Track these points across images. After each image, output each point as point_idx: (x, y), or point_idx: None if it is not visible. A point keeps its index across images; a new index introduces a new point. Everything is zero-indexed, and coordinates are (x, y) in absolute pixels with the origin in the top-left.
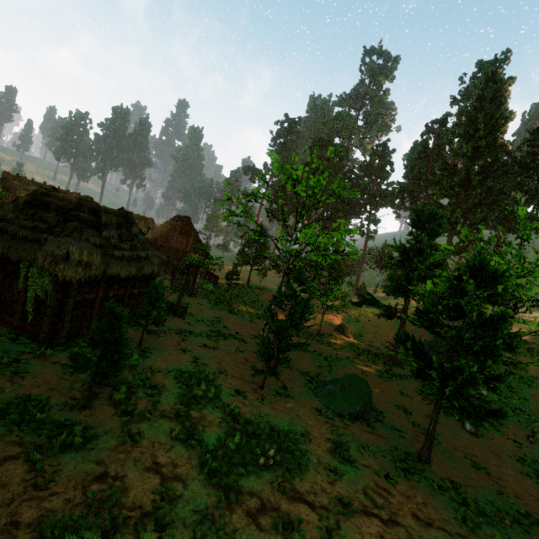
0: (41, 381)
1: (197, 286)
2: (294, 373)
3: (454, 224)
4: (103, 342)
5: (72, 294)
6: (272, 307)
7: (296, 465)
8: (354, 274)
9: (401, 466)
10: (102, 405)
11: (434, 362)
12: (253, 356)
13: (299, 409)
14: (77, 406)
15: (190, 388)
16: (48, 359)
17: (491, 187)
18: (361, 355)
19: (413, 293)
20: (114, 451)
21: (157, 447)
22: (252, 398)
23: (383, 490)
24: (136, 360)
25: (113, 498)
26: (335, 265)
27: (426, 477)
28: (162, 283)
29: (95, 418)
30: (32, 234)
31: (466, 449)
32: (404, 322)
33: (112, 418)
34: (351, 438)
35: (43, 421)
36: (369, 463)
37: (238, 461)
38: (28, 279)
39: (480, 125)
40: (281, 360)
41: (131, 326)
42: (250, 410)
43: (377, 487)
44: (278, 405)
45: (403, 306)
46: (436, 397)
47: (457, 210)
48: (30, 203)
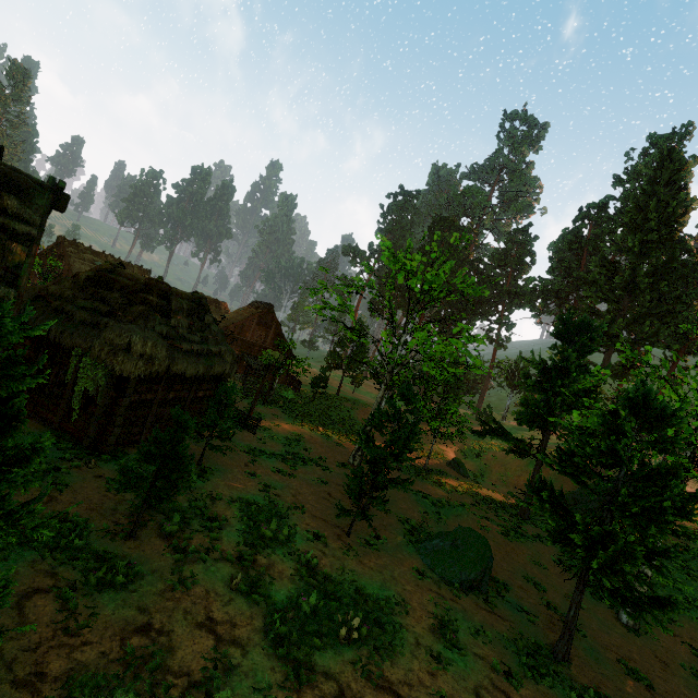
0: (81, 498)
1: (274, 392)
2: (390, 518)
3: (613, 337)
4: (161, 456)
5: (127, 392)
6: (367, 428)
7: (386, 643)
8: (477, 392)
9: (528, 663)
10: (150, 536)
11: (578, 522)
12: (339, 491)
13: (394, 568)
14: (121, 534)
15: (258, 525)
16: (90, 470)
17: (665, 293)
18: (481, 503)
19: (555, 426)
20: (161, 597)
21: (212, 598)
22: (334, 547)
23: (502, 693)
24: (194, 481)
25: (156, 657)
26: (453, 381)
27: (562, 682)
28: (234, 387)
29: (141, 552)
30: (91, 317)
31: (621, 650)
32: (541, 463)
33: (161, 554)
34: (462, 615)
35: (80, 549)
36: (484, 653)
37: (313, 628)
38: (78, 370)
39: (651, 213)
40: (376, 499)
41: (191, 437)
42: (331, 562)
43: (494, 687)
44: (367, 559)
45: (541, 441)
46: (580, 571)
47: (618, 319)
48: (92, 280)
